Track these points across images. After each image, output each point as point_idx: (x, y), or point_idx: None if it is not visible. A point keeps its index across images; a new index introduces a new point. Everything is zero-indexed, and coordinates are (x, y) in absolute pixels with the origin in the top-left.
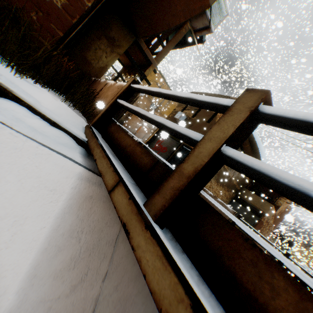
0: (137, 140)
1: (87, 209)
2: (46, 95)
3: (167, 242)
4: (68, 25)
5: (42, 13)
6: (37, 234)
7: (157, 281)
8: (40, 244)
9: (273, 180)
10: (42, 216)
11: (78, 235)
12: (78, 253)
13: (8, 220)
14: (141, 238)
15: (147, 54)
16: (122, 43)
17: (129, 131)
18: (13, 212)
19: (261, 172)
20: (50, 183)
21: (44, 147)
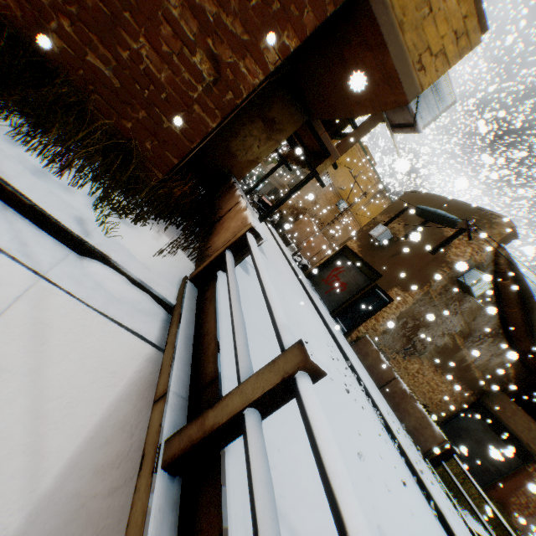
0: (300, 261)
1: (149, 398)
2: (145, 238)
3: (161, 497)
4: (186, 150)
5: (157, 140)
6: (87, 420)
7: (131, 535)
8: (88, 431)
9: (251, 482)
10: (96, 400)
11: (131, 429)
12: (127, 450)
13: (63, 400)
14: (144, 481)
15: (325, 140)
16: (285, 125)
17: (220, 307)
18: (69, 393)
19: (250, 466)
20: (112, 364)
21: (114, 324)
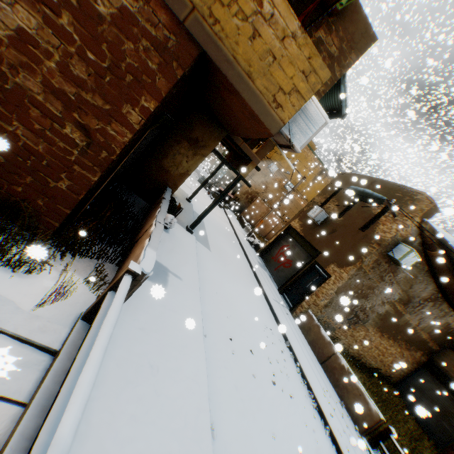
0: (252, 242)
1: None
2: (42, 283)
3: None
4: (75, 201)
5: (48, 197)
6: None
7: None
8: None
9: None
10: None
11: None
12: None
13: None
14: None
15: (245, 148)
16: (207, 142)
17: None
18: None
19: None
20: None
21: None
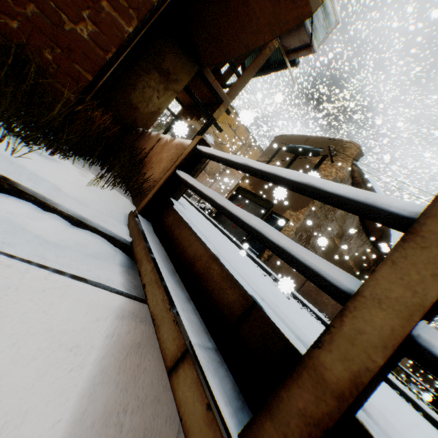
0: (204, 207)
1: (132, 367)
2: (69, 172)
3: None
4: (100, 62)
5: (60, 49)
6: (47, 436)
7: None
8: None
9: None
10: (55, 400)
11: (118, 419)
12: None
13: None
14: None
15: (217, 88)
16: (179, 76)
17: (197, 227)
18: (2, 407)
19: None
20: (68, 336)
21: (58, 276)
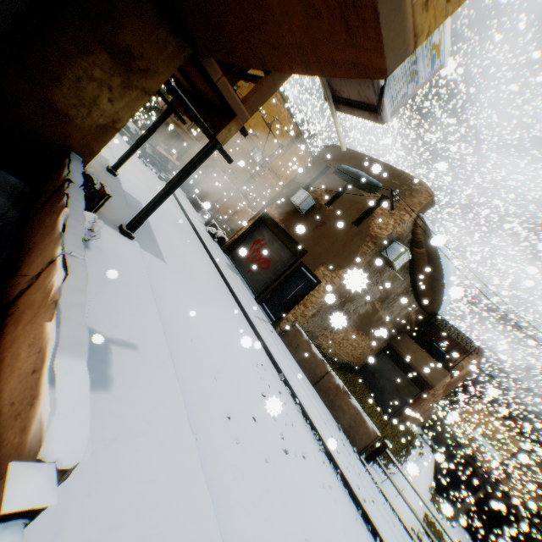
0: (215, 234)
1: None
2: None
3: None
4: None
5: None
6: None
7: None
8: None
9: None
10: None
11: None
12: None
13: None
14: None
15: (225, 90)
16: (153, 63)
17: None
18: None
19: None
20: None
21: None
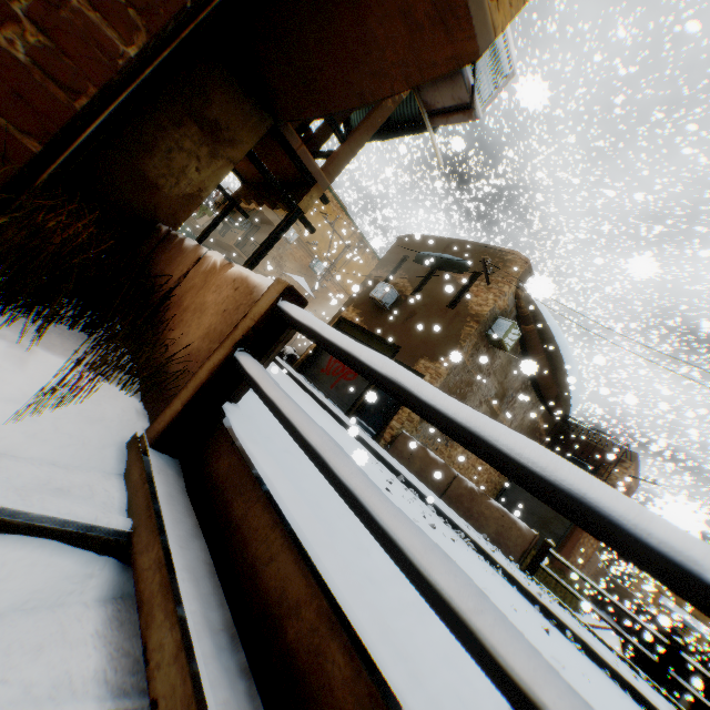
0: (283, 352)
1: None
2: None
3: None
4: (60, 114)
5: None
6: None
7: None
8: None
9: None
10: None
11: None
12: None
13: None
14: None
15: (305, 158)
16: (238, 133)
17: (285, 506)
18: None
19: None
20: None
21: None
